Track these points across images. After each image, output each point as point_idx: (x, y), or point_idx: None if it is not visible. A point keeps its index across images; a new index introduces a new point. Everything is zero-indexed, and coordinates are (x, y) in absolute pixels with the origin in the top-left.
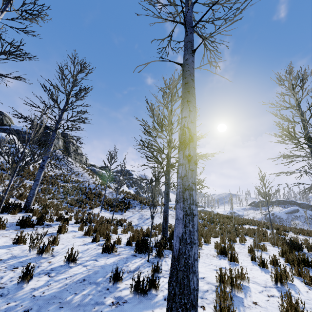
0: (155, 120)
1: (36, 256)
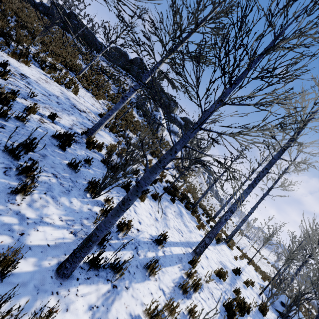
0: (318, 239)
1: (261, 278)
